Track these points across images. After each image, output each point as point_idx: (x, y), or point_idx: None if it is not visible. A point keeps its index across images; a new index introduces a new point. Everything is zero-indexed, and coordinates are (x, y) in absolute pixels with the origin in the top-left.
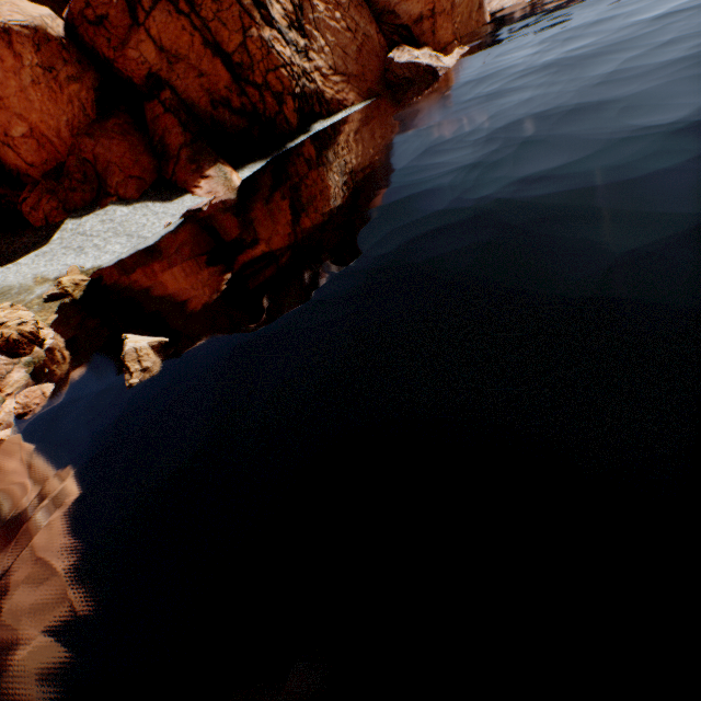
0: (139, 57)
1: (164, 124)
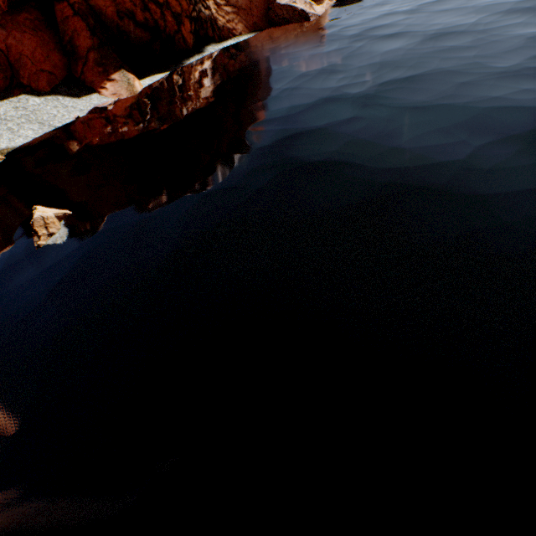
0: None
1: (74, 26)
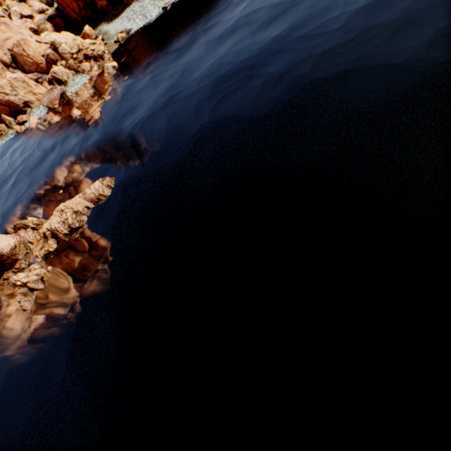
0: None
1: None
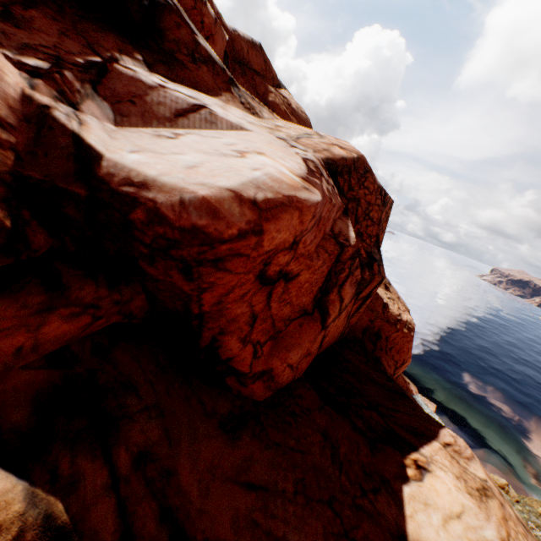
0: None
1: None
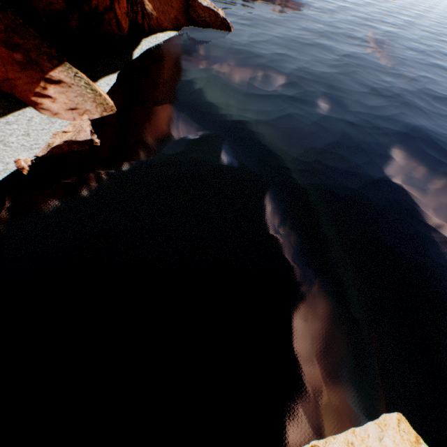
0: None
1: None
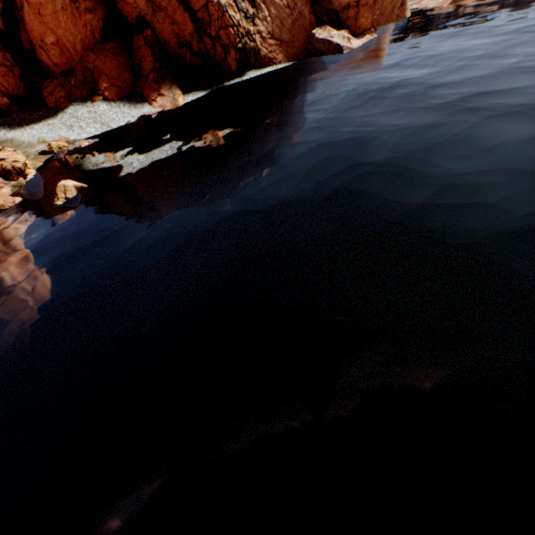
0: (134, 3)
1: (143, 53)
